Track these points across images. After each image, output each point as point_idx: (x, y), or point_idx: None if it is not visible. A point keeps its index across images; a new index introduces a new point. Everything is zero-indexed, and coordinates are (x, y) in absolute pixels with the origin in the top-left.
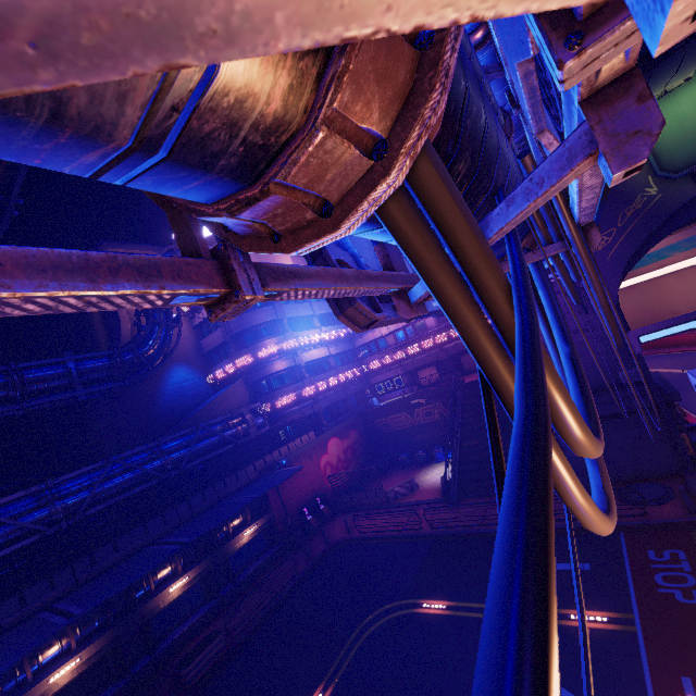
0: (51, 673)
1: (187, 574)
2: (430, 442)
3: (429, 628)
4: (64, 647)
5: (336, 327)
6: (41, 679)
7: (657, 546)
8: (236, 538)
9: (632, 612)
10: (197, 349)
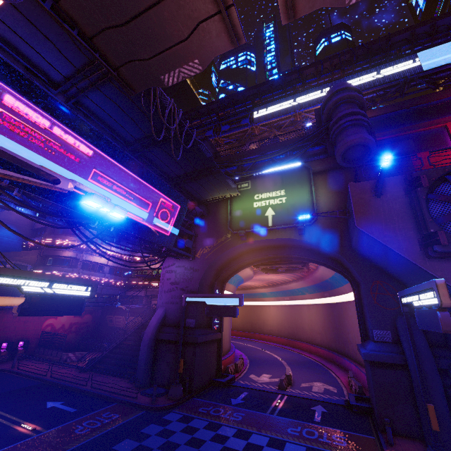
0: None
1: None
2: None
3: None
4: None
5: (124, 252)
6: None
7: (115, 411)
8: None
9: (48, 430)
10: (31, 224)
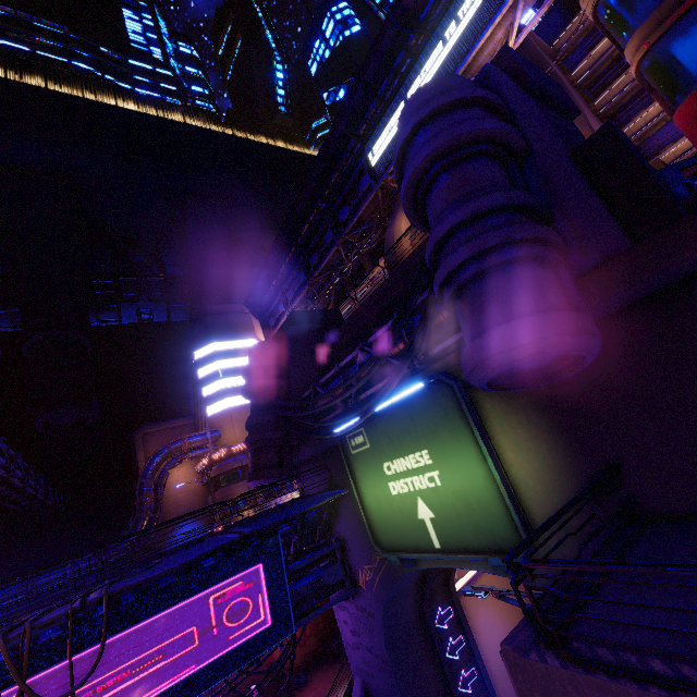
0: None
1: None
2: None
3: None
4: None
5: None
6: None
7: None
8: None
9: None
10: (205, 504)
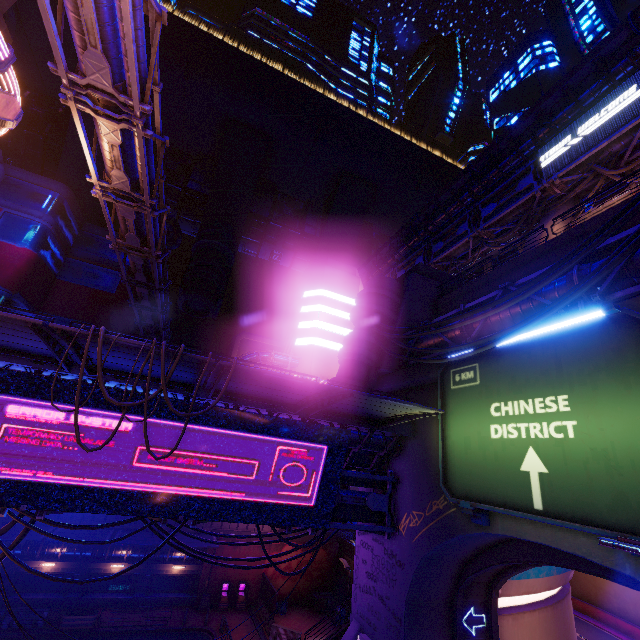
0: (43, 561)
1: (125, 564)
2: None
3: None
4: (57, 553)
5: None
6: (40, 560)
7: None
8: (166, 565)
9: None
10: None
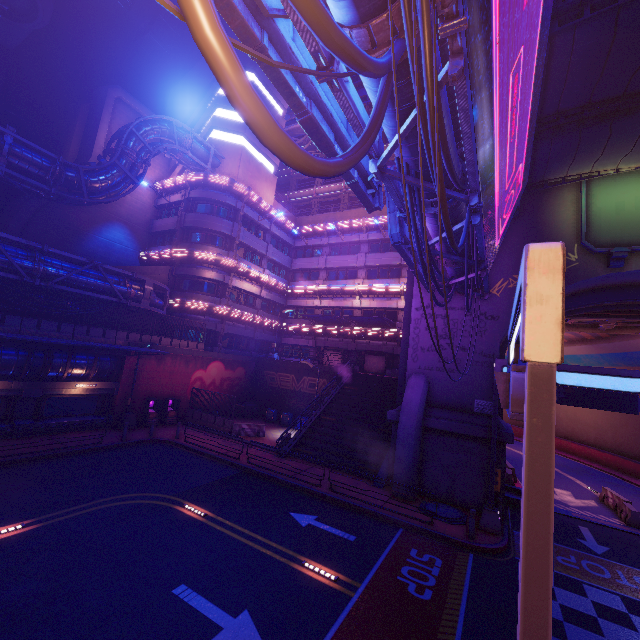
0: None
1: None
2: (301, 410)
3: (173, 522)
4: None
5: (279, 278)
6: None
7: (423, 549)
8: (66, 383)
9: (361, 582)
10: (148, 225)
